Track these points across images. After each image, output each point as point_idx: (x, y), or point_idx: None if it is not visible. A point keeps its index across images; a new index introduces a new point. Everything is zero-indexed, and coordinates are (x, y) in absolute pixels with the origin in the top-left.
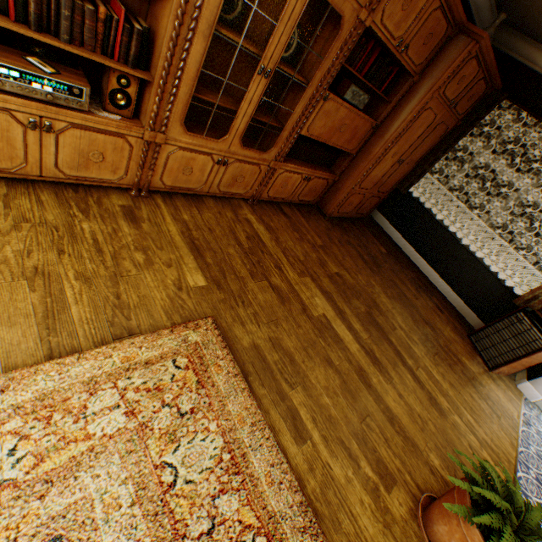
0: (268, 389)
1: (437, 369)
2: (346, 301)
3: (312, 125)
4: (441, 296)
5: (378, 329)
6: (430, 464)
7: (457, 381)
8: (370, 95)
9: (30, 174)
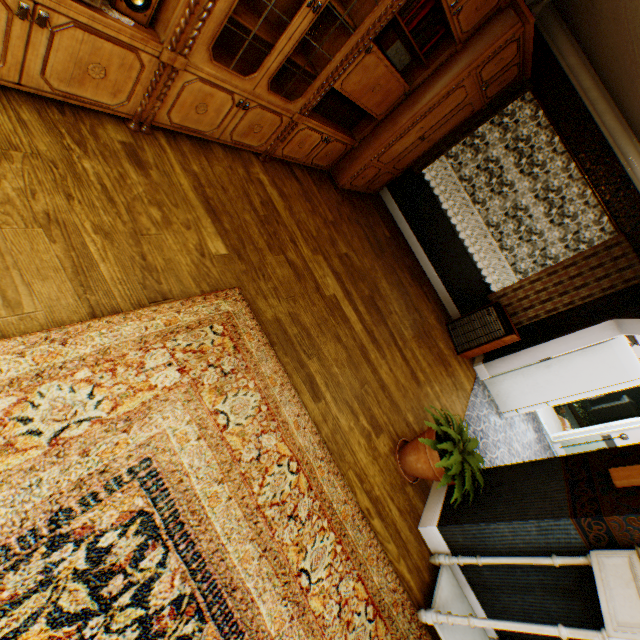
0: (290, 358)
1: (420, 351)
2: (354, 284)
3: (348, 80)
4: (431, 287)
5: (378, 312)
6: (407, 420)
7: (433, 361)
8: (409, 51)
9: (4, 78)
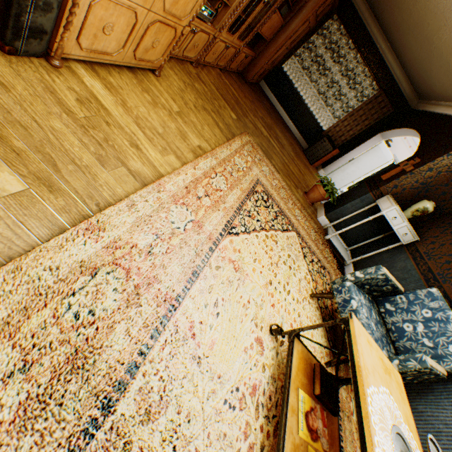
0: (267, 159)
1: (298, 162)
2: (269, 131)
3: (264, 27)
4: (292, 133)
5: (281, 144)
6: (303, 187)
7: (304, 167)
8: None
9: (175, 55)
